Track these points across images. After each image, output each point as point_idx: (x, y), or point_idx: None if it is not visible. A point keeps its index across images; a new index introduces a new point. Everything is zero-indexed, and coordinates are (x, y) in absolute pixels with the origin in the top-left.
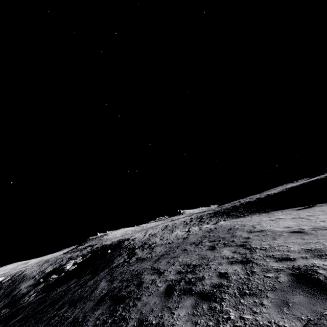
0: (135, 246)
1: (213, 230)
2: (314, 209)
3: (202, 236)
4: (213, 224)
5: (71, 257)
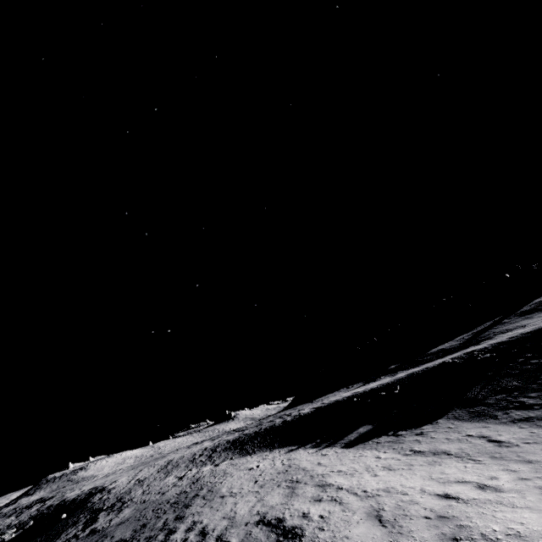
0: (105, 504)
1: (199, 480)
2: (294, 453)
3: (179, 491)
4: (216, 464)
5: None
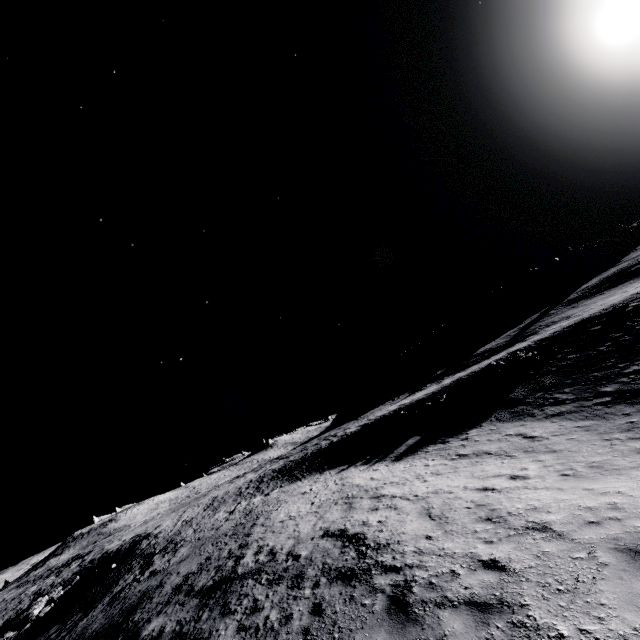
0: (156, 548)
1: (252, 511)
2: (346, 472)
3: (234, 524)
4: (266, 494)
5: (39, 591)
